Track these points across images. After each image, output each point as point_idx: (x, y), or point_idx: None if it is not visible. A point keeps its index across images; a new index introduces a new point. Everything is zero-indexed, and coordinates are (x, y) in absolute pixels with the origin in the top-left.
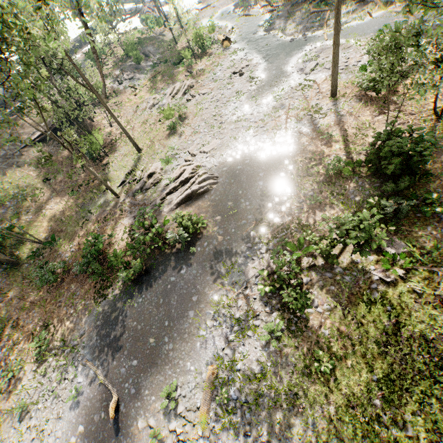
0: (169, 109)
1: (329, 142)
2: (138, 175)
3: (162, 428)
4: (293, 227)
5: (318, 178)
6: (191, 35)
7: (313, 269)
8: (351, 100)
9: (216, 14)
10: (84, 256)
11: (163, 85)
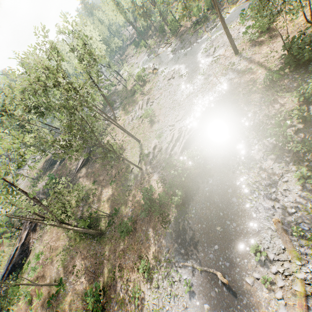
0: (145, 112)
1: (252, 73)
2: (147, 152)
3: (267, 276)
4: (266, 120)
5: (260, 91)
6: (132, 80)
7: (299, 132)
8: (249, 49)
9: (139, 64)
10: (143, 205)
11: (132, 108)
